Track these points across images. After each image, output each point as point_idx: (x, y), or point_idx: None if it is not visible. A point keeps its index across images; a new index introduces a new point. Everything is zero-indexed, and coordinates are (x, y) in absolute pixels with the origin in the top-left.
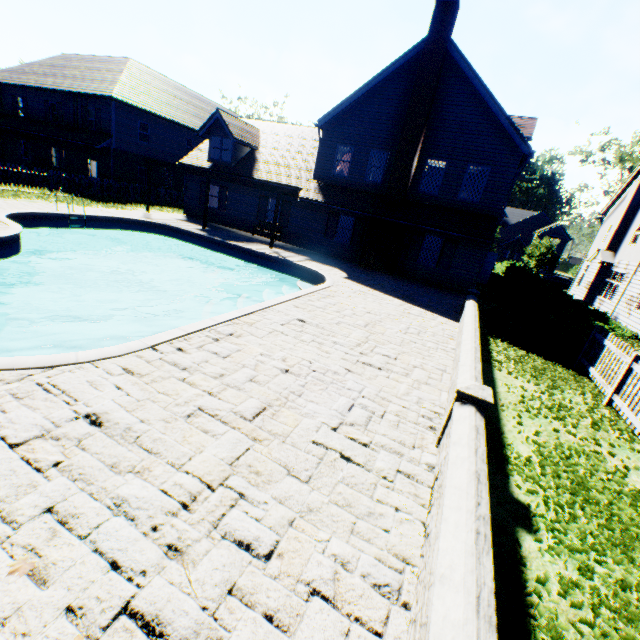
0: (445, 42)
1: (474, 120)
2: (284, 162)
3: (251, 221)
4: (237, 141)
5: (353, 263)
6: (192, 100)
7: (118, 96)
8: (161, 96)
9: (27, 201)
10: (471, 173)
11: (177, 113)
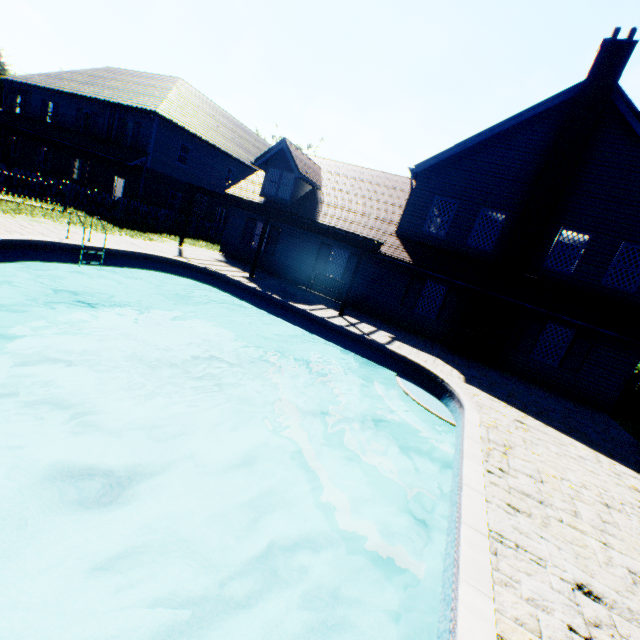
0: (611, 90)
1: (637, 188)
2: (354, 207)
3: (304, 271)
4: (303, 177)
5: (438, 343)
6: (237, 129)
7: (163, 112)
8: (207, 120)
9: (28, 219)
10: (577, 247)
11: (222, 140)
